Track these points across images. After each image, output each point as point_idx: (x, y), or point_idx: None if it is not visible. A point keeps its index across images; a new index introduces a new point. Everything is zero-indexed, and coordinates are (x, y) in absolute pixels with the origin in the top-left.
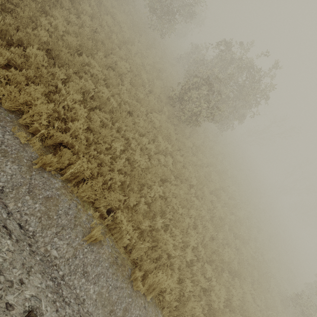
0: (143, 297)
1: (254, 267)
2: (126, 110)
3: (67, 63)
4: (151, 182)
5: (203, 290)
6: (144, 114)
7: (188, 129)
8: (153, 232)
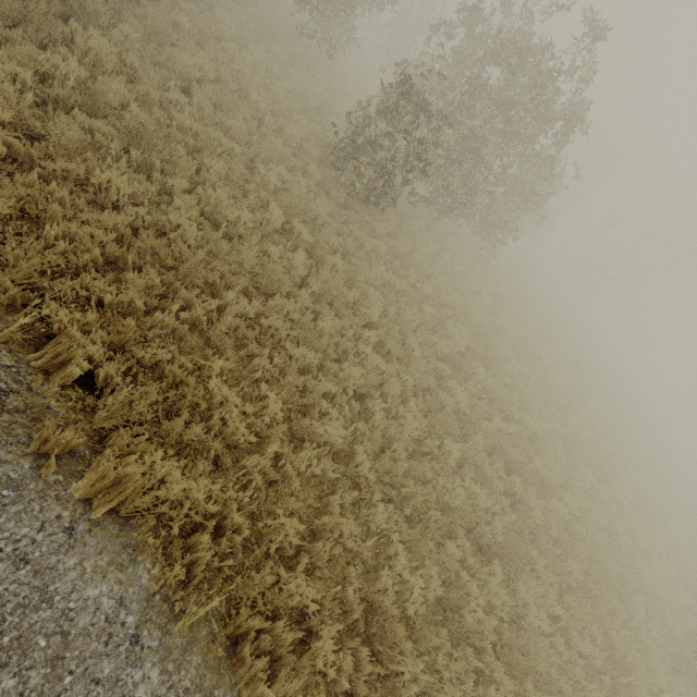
0: (77, 506)
1: (573, 552)
2: (188, 147)
3: (9, 14)
4: (221, 284)
5: (369, 570)
6: (241, 162)
7: (387, 224)
8: (174, 368)
